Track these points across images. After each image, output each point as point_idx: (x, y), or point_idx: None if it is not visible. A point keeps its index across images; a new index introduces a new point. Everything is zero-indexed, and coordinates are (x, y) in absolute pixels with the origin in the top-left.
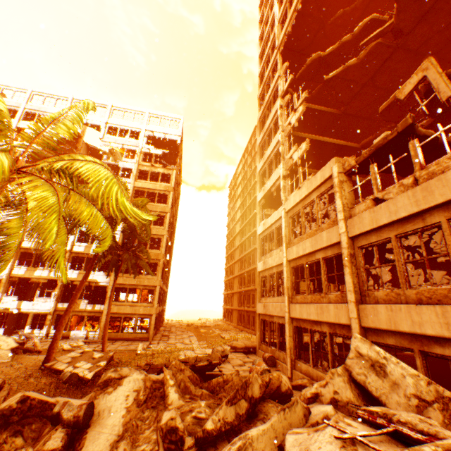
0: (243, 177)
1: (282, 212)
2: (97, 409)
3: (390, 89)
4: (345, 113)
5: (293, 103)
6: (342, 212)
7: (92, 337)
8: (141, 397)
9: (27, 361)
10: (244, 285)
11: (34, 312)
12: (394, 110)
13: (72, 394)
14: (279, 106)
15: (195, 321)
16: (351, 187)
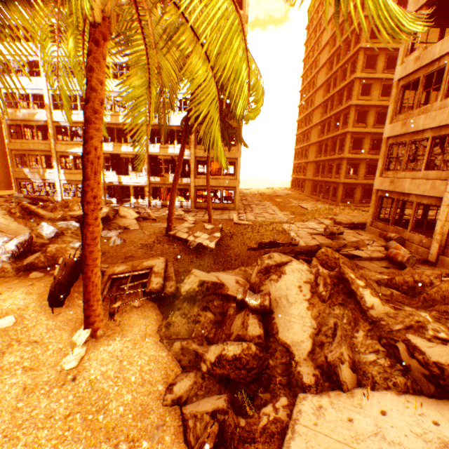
0: None
1: None
2: (271, 296)
3: None
4: None
5: None
6: None
7: (186, 207)
8: (323, 293)
9: (151, 229)
10: (324, 153)
11: (133, 185)
12: None
13: (204, 260)
14: None
15: (264, 191)
16: None
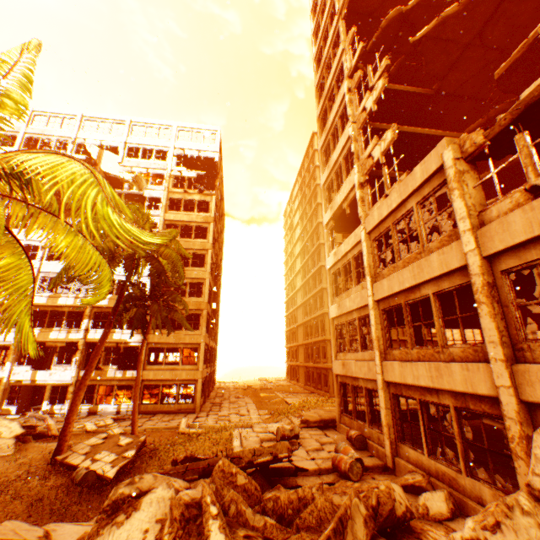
0: (301, 200)
1: (362, 233)
2: None
3: (506, 47)
4: (439, 93)
5: (365, 84)
6: (466, 219)
7: (125, 412)
8: (166, 538)
9: (34, 453)
10: (310, 335)
11: (52, 384)
12: (519, 73)
13: (86, 502)
14: (346, 90)
15: (253, 382)
16: (478, 180)
